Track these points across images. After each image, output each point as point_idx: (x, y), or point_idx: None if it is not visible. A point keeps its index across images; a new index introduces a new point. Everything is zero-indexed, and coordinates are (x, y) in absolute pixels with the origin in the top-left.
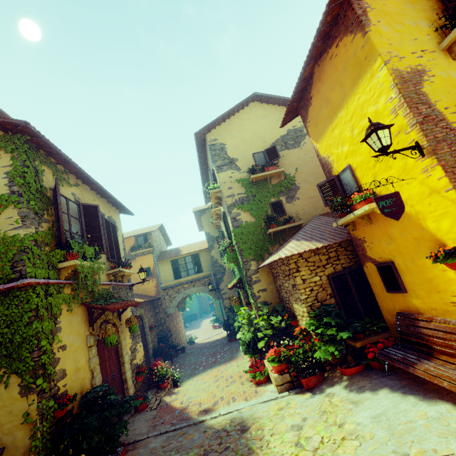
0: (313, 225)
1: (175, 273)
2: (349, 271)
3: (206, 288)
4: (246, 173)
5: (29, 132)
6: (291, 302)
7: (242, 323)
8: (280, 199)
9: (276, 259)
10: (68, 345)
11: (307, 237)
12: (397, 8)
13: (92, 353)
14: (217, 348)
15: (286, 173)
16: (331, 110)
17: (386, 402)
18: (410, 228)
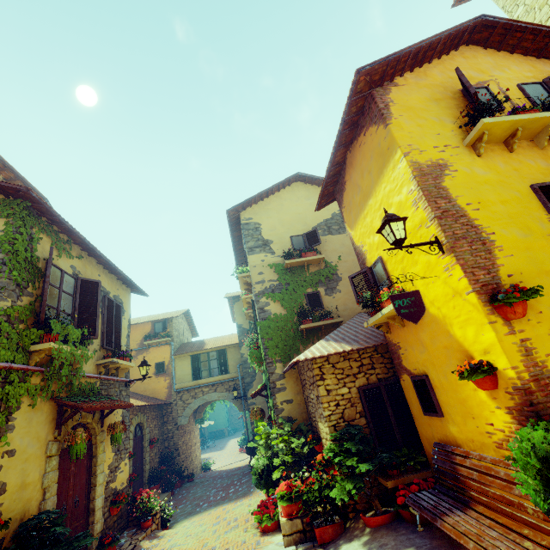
0: (351, 324)
1: (194, 371)
2: (385, 384)
3: (231, 394)
4: (281, 257)
5: (31, 198)
6: (316, 419)
7: (259, 444)
8: (318, 290)
9: (294, 361)
10: (19, 451)
11: (339, 338)
12: (421, 105)
13: (51, 466)
14: (234, 479)
15: (328, 261)
16: (362, 196)
17: None
18: (440, 334)
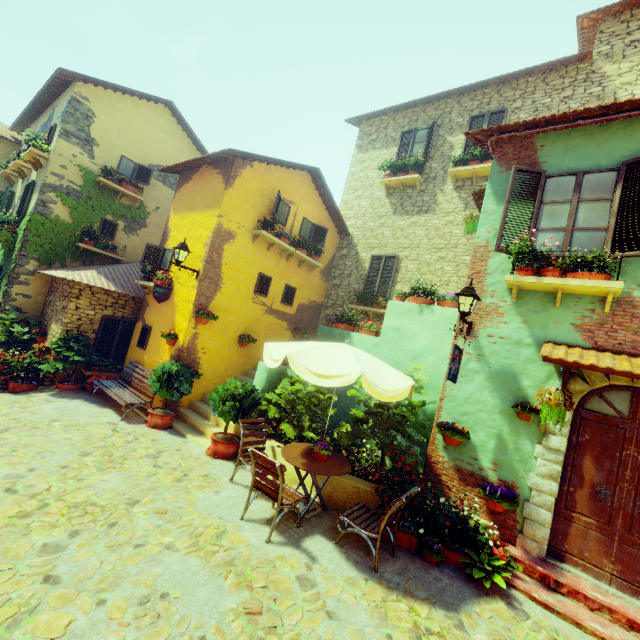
0: (129, 269)
1: None
2: (125, 321)
3: None
4: (99, 168)
5: None
6: (51, 321)
7: None
8: (119, 222)
9: (61, 277)
10: None
11: (111, 276)
12: (253, 191)
13: None
14: None
15: (145, 204)
16: (192, 204)
17: (74, 404)
18: (171, 313)
